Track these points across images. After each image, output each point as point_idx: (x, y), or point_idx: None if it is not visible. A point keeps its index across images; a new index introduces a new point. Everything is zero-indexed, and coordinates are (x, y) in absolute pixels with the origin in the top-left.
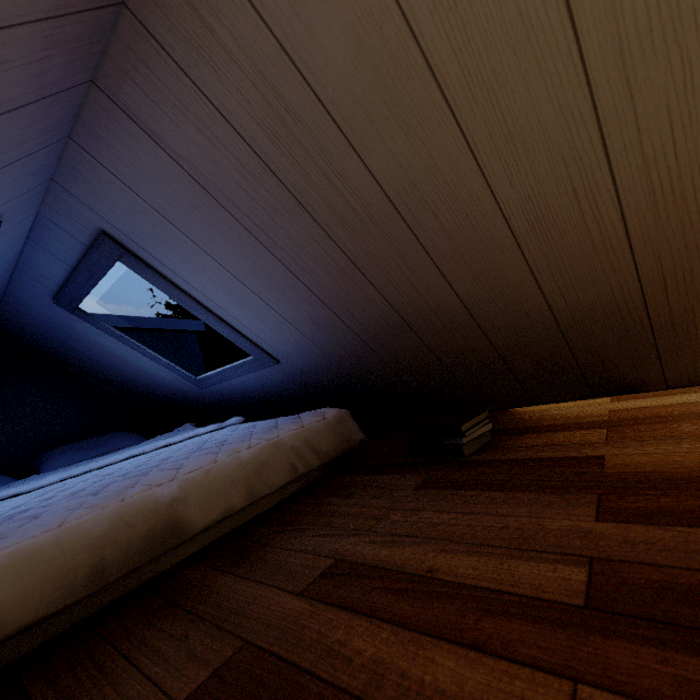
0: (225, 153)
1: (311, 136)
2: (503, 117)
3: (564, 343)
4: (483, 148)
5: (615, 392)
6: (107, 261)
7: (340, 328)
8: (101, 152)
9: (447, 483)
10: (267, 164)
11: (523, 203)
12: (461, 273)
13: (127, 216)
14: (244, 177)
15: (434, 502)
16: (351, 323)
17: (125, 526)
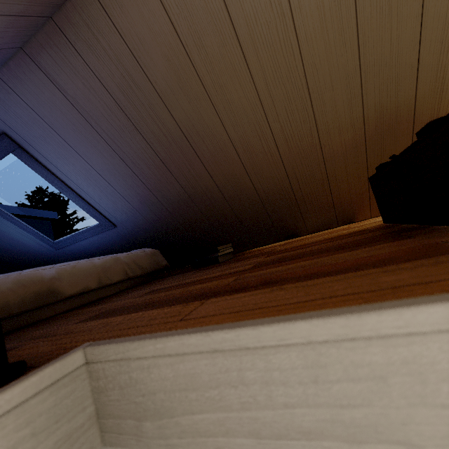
0: (97, 97)
1: (144, 96)
2: (229, 101)
3: (265, 211)
4: (222, 113)
5: (289, 237)
6: (2, 153)
7: (155, 203)
8: (16, 85)
9: (209, 268)
10: (120, 106)
11: (240, 139)
12: (216, 172)
13: (25, 124)
14: (106, 111)
15: (202, 272)
16: (162, 199)
17: (22, 286)
